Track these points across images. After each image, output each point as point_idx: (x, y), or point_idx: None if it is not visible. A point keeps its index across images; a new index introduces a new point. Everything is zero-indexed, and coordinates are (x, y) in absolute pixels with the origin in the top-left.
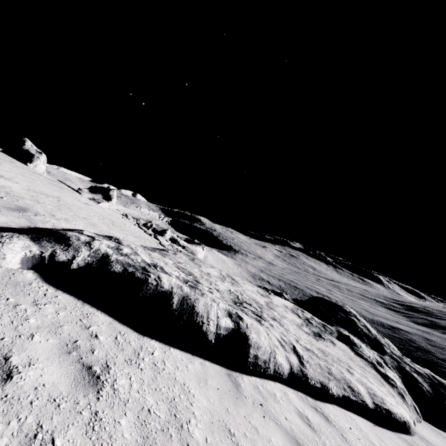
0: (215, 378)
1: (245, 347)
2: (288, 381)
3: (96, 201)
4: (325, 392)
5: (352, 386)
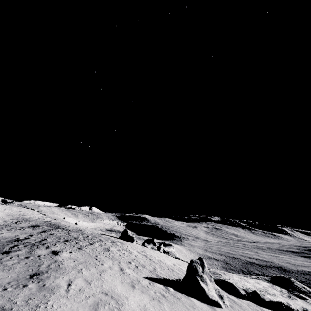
0: None
1: (283, 306)
2: None
3: (153, 248)
4: None
5: None
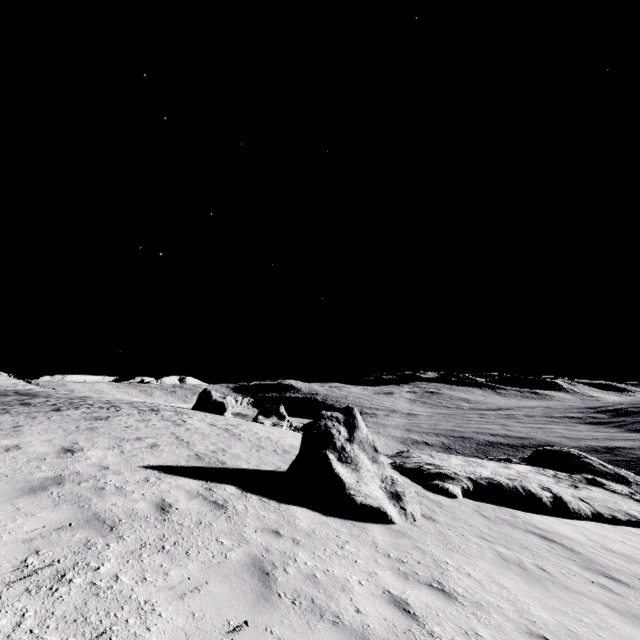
0: (569, 522)
1: (565, 504)
2: (593, 519)
3: (278, 425)
4: (616, 520)
5: (627, 512)
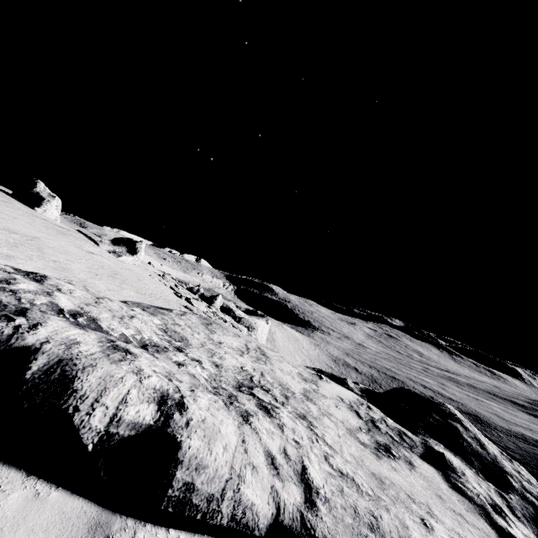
0: (39, 533)
1: (167, 465)
2: None
3: (116, 253)
4: None
5: None
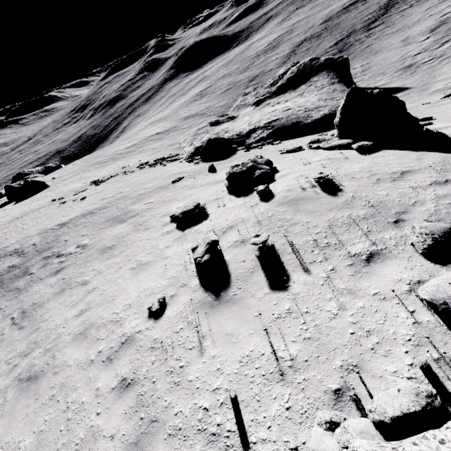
0: None
1: None
2: None
3: None
4: None
5: None
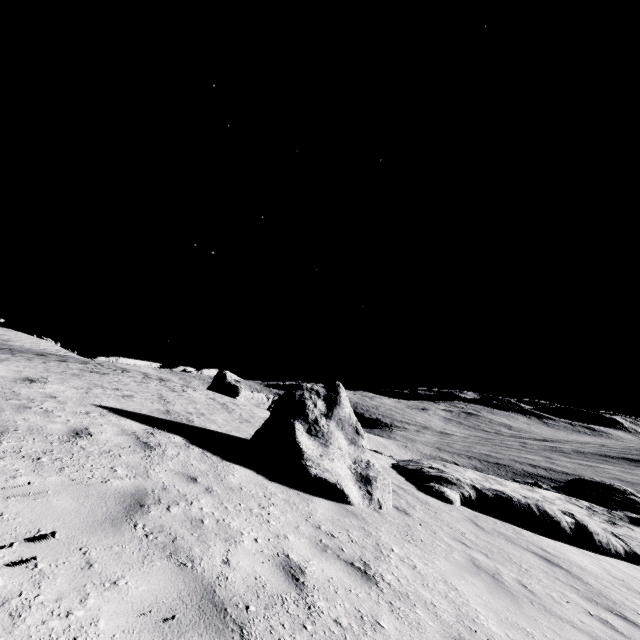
0: (592, 555)
1: (590, 535)
2: (626, 559)
3: None
4: None
5: None
